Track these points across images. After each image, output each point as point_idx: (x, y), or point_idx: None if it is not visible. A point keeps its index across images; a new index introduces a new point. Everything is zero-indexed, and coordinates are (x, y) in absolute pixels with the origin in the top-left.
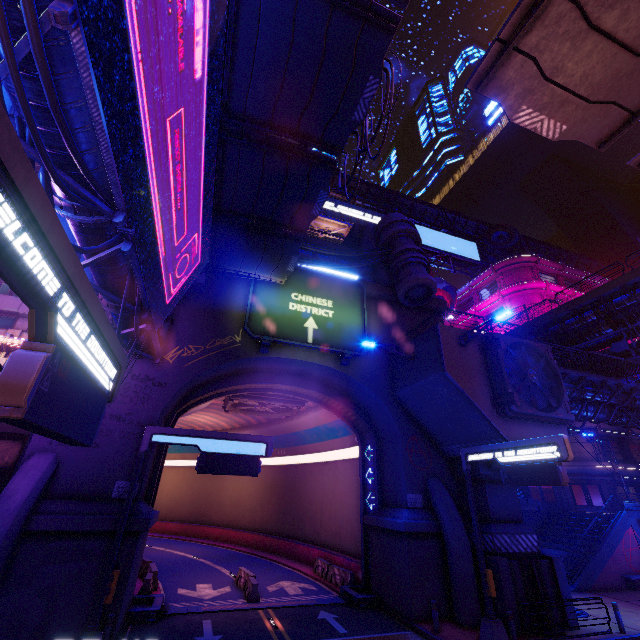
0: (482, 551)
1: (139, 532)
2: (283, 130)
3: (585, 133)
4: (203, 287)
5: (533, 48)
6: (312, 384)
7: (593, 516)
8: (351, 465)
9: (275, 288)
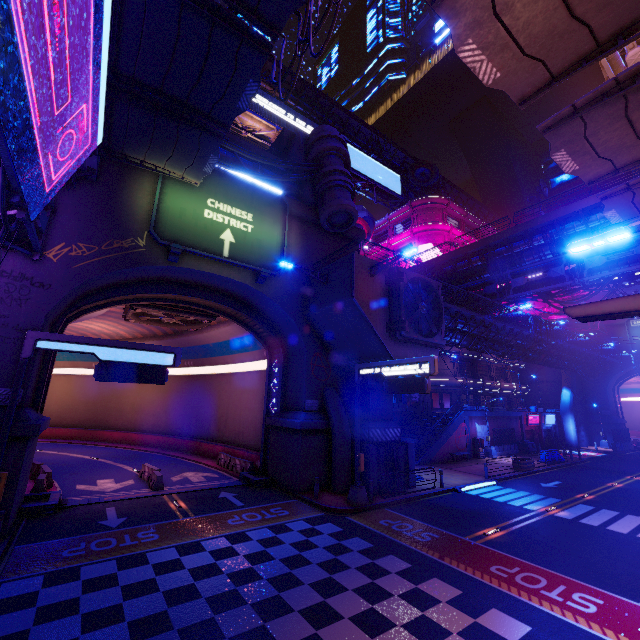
0: (359, 441)
1: (28, 437)
2: None
3: (513, 86)
4: (95, 173)
5: None
6: (225, 299)
7: (442, 415)
8: (258, 376)
9: (188, 189)
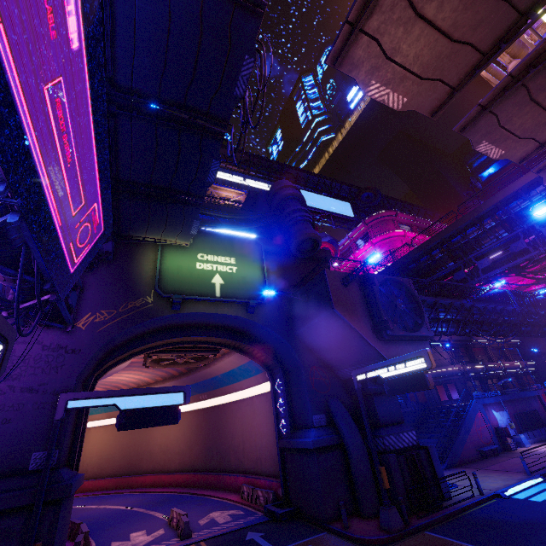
0: (376, 453)
1: (61, 499)
2: (171, 104)
3: (421, 105)
4: (111, 255)
5: (375, 31)
6: (224, 333)
7: (453, 407)
8: (265, 398)
9: (182, 251)
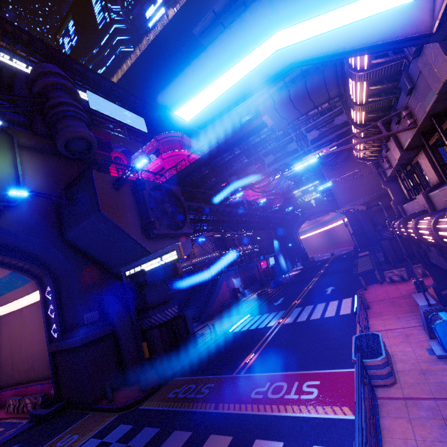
0: (140, 333)
1: None
2: None
3: None
4: None
5: None
6: None
7: (211, 281)
8: (36, 307)
9: None
